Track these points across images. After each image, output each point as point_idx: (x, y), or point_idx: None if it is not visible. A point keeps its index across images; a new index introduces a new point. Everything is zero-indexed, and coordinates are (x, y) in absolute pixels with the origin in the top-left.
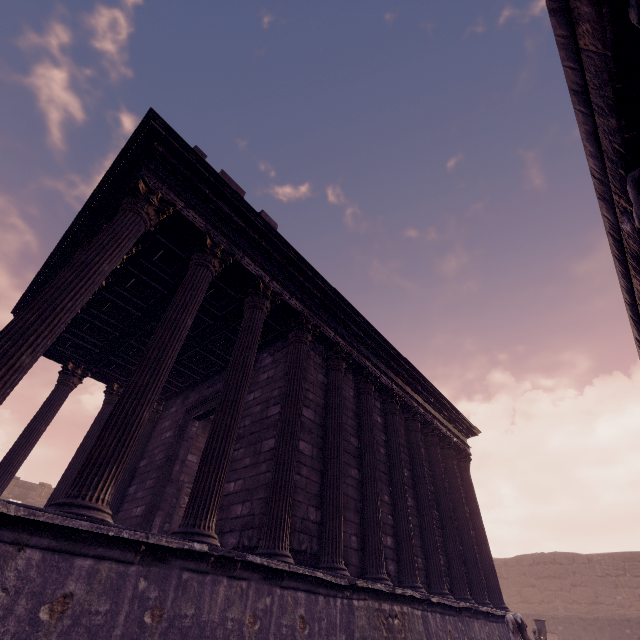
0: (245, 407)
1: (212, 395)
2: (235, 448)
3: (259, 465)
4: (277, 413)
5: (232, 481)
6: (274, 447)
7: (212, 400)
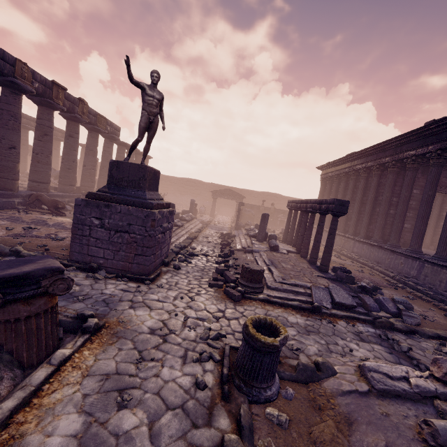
0: None
1: None
2: None
3: None
4: None
5: None
6: None
7: None
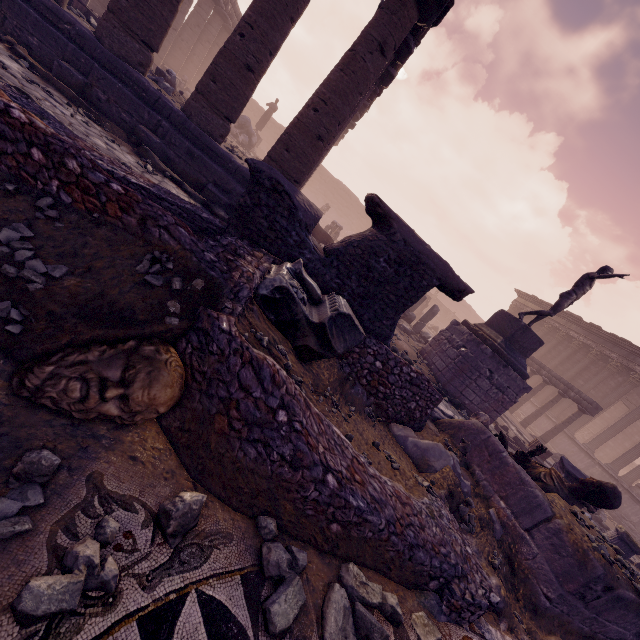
0: (634, 425)
1: (636, 406)
2: (620, 434)
3: (620, 446)
4: (636, 439)
5: (612, 442)
6: (626, 446)
7: (633, 406)
